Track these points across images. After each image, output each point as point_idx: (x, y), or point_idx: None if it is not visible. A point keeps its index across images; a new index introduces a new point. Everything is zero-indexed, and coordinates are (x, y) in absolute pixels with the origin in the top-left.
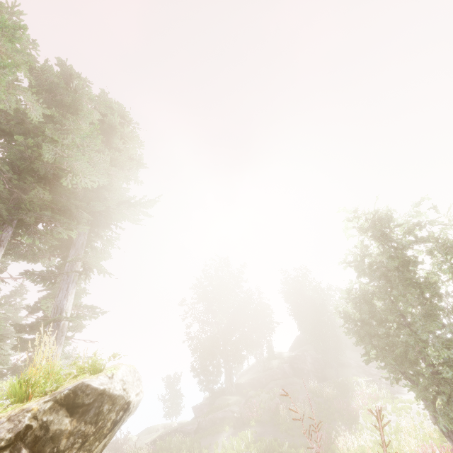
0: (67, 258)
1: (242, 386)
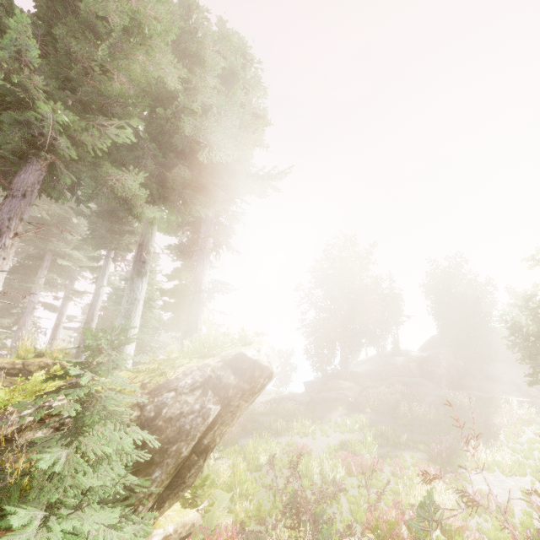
0: (199, 233)
1: (358, 374)
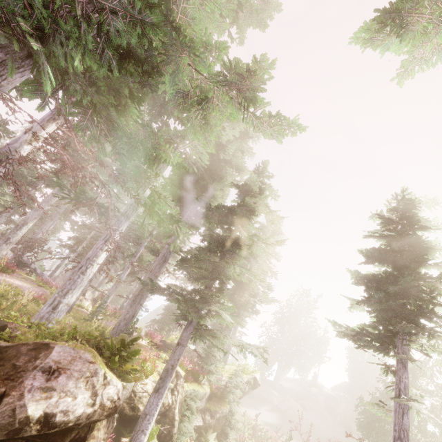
0: None
1: (283, 388)
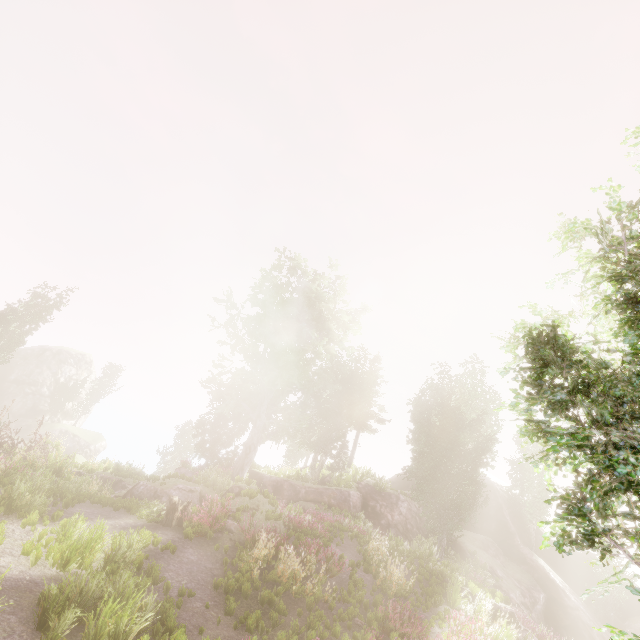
0: None
1: (262, 480)
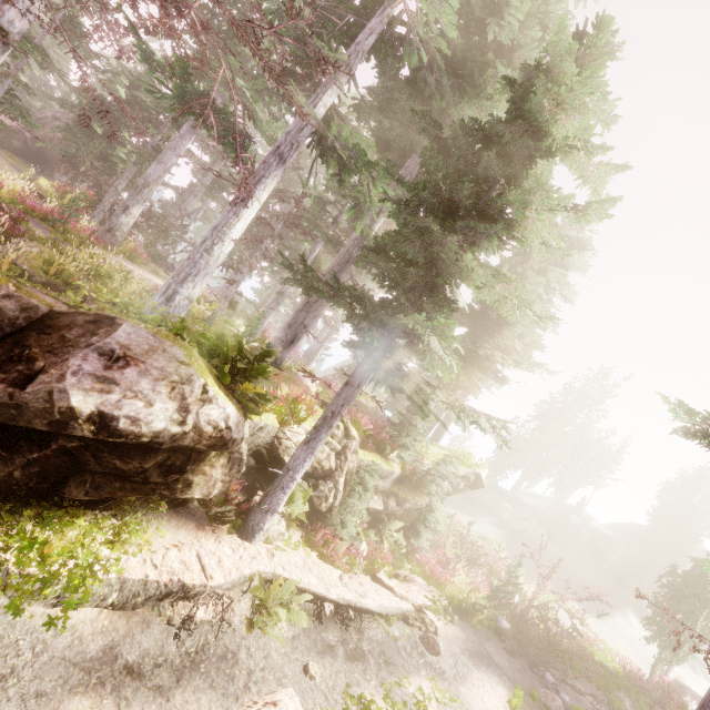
0: None
1: (523, 504)
